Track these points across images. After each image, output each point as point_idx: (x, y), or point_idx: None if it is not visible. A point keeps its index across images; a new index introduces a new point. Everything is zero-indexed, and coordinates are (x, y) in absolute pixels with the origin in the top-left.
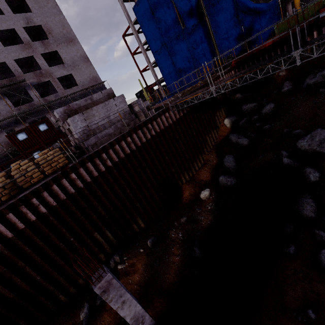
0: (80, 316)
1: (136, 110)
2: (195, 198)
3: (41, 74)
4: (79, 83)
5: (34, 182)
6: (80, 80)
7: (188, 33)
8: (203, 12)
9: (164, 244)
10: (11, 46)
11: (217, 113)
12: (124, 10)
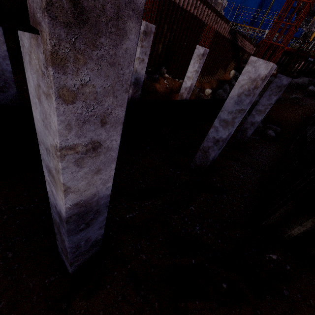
0: None
1: (219, 0)
2: (199, 90)
3: None
4: None
5: None
6: None
7: None
8: None
9: None
10: None
11: (232, 62)
12: None
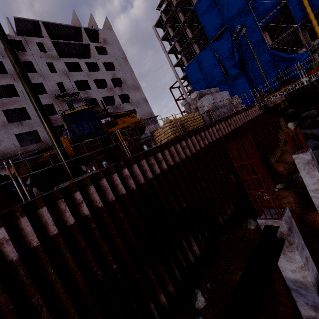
0: (250, 227)
1: (233, 103)
2: (292, 170)
3: (116, 108)
4: (140, 116)
5: (191, 129)
6: (141, 114)
7: (231, 79)
8: (244, 65)
9: (296, 184)
10: (102, 89)
11: (280, 120)
12: (175, 71)
